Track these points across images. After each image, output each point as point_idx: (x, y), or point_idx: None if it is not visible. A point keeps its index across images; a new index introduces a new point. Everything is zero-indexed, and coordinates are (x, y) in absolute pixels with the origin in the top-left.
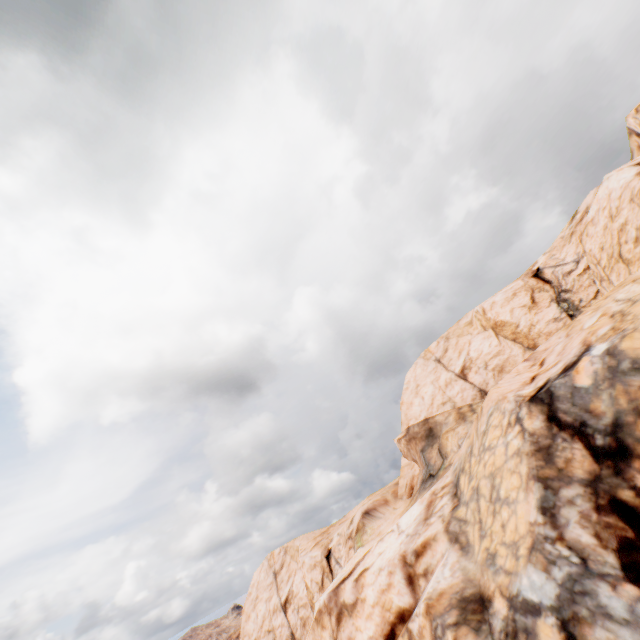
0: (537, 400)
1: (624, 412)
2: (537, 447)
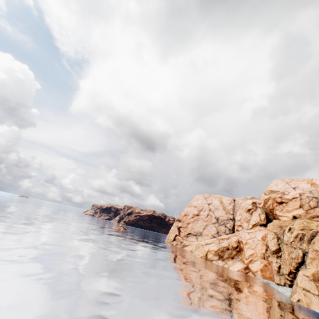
0: None
1: None
2: None
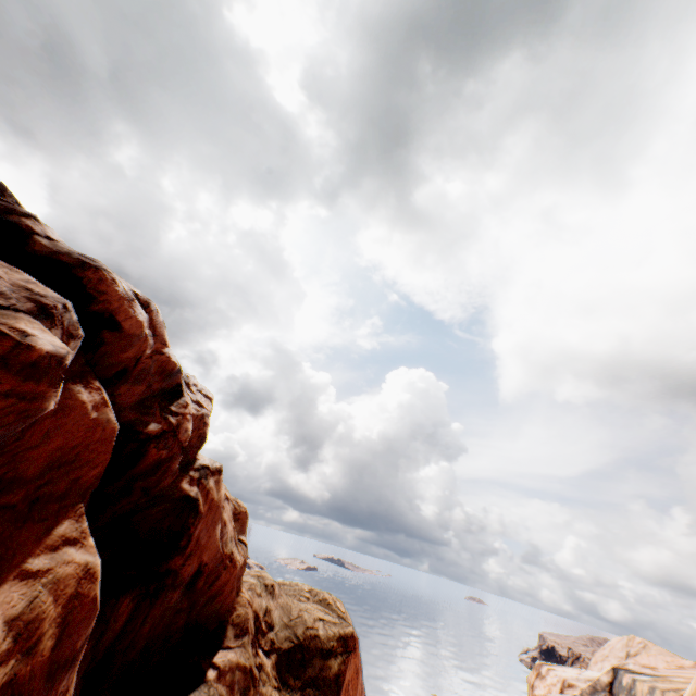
0: (613, 670)
1: None
2: (593, 685)
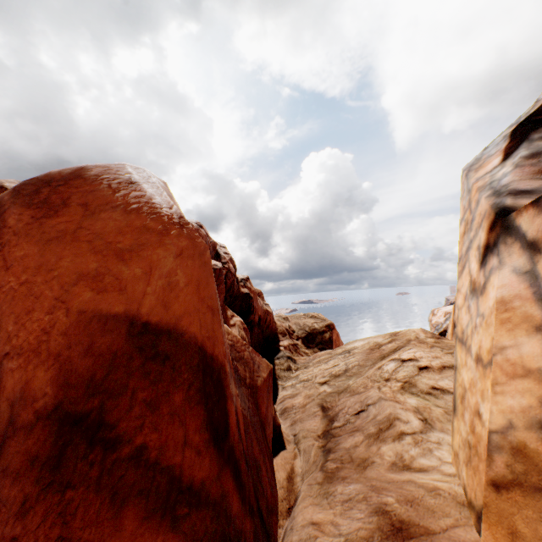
0: None
1: None
2: None
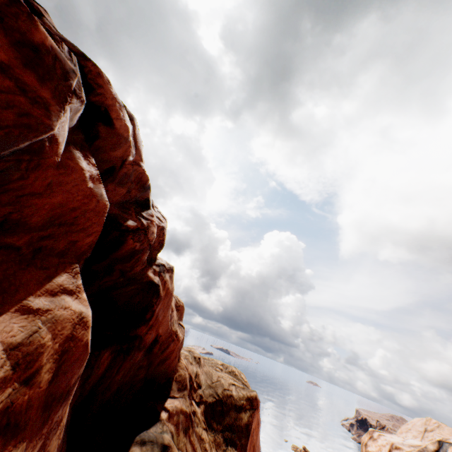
0: (438, 442)
1: None
2: (421, 451)
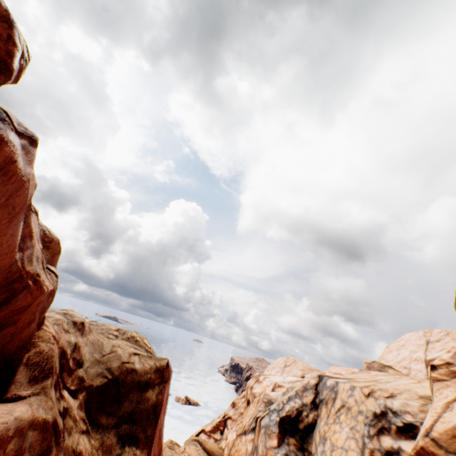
0: (319, 377)
1: (325, 399)
2: (305, 386)
